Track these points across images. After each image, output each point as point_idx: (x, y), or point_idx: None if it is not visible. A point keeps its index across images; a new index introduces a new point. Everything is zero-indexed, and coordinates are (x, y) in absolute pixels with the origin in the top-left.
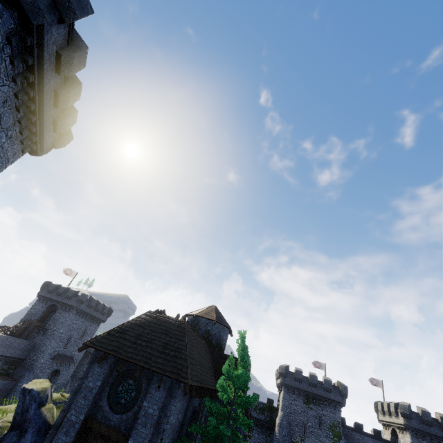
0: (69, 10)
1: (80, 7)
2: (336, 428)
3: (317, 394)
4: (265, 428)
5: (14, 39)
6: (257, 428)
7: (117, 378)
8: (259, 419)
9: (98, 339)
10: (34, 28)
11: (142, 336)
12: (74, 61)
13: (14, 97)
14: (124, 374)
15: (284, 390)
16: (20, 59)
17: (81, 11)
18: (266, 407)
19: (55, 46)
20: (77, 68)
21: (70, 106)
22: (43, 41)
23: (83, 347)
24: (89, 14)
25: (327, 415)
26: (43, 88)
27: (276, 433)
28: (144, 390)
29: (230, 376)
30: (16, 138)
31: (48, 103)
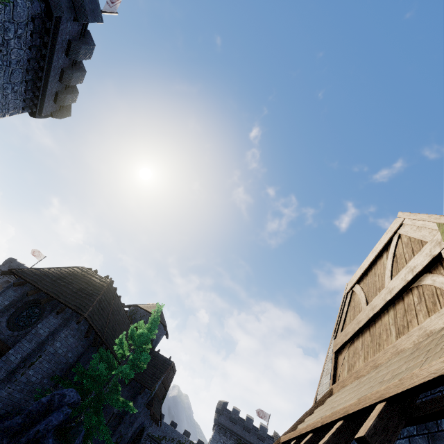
0: (84, 14)
1: (93, 15)
2: None
3: (249, 441)
4: None
5: (37, 20)
6: None
7: (25, 304)
8: None
9: (24, 270)
10: (54, 18)
11: (64, 279)
12: (81, 50)
13: (27, 61)
14: (34, 302)
15: (216, 429)
16: (39, 35)
17: (93, 18)
18: None
19: (69, 35)
20: (83, 57)
21: (74, 88)
22: (59, 28)
23: (7, 272)
24: (99, 22)
25: None
26: (52, 62)
27: None
28: (44, 316)
29: (132, 335)
30: (21, 95)
31: (54, 76)
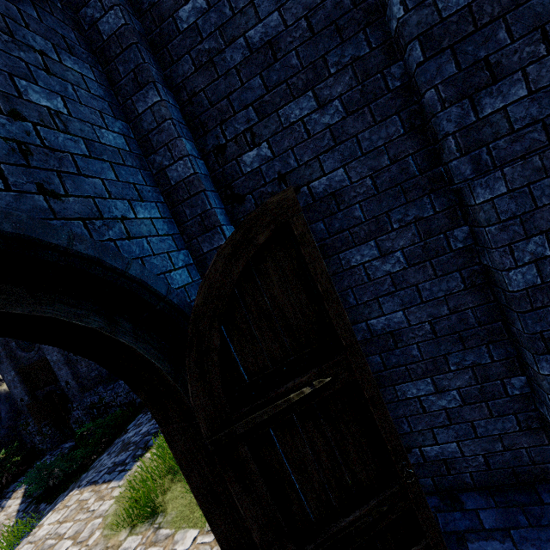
0: None
1: None
2: None
3: None
4: None
5: None
6: None
7: None
8: None
9: None
10: None
11: None
12: None
13: None
14: None
15: None
16: None
17: None
18: None
19: None
20: None
21: None
22: None
23: None
24: None
25: None
26: None
27: None
28: None
29: None
30: None
31: None
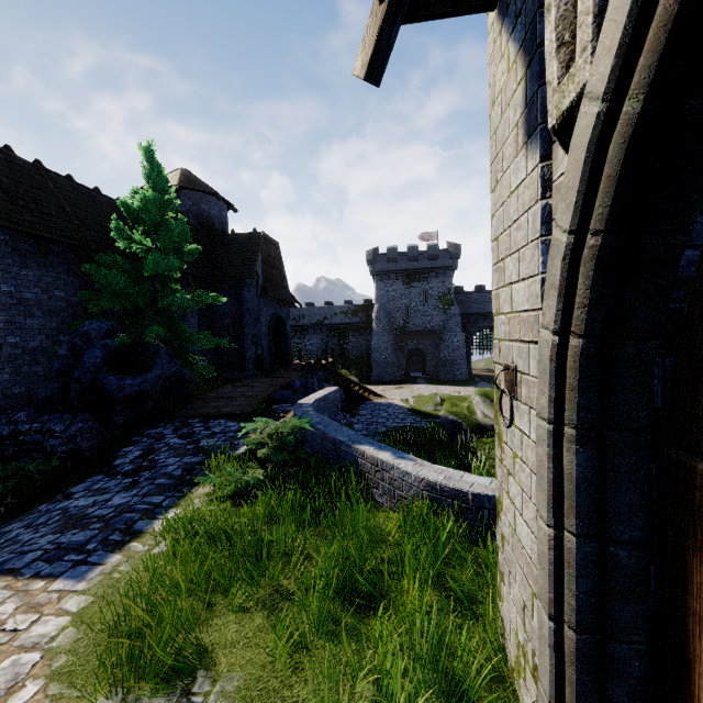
0: None
1: None
2: (447, 296)
3: (420, 269)
4: (363, 329)
5: None
6: (354, 333)
7: None
8: (354, 323)
9: None
10: None
11: None
12: None
13: None
14: None
15: (377, 280)
16: None
17: None
18: (360, 308)
19: None
20: None
21: None
22: None
23: None
24: None
25: (435, 287)
26: None
27: (374, 328)
28: None
29: (128, 213)
30: None
31: None
